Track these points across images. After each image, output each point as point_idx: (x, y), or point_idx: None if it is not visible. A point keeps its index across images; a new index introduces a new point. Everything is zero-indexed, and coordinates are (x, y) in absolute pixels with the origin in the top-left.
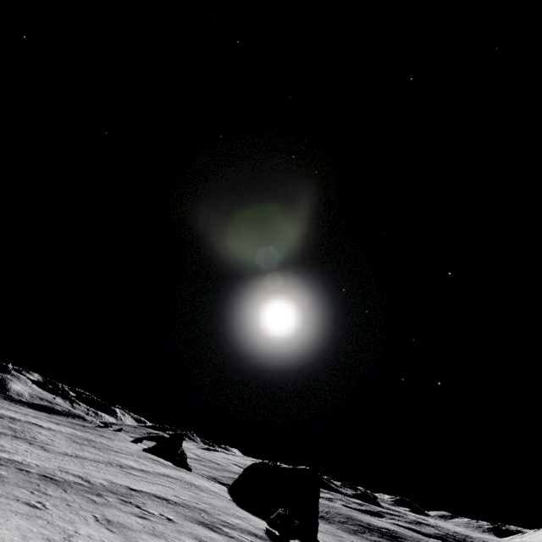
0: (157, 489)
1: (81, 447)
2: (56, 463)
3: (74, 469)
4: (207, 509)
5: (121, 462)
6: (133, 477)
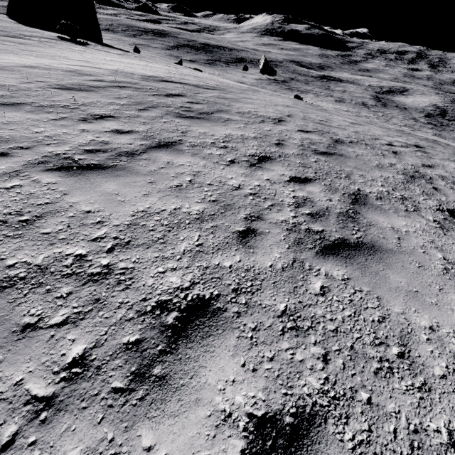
0: None
1: None
2: None
3: None
4: (1, 30)
5: None
6: None
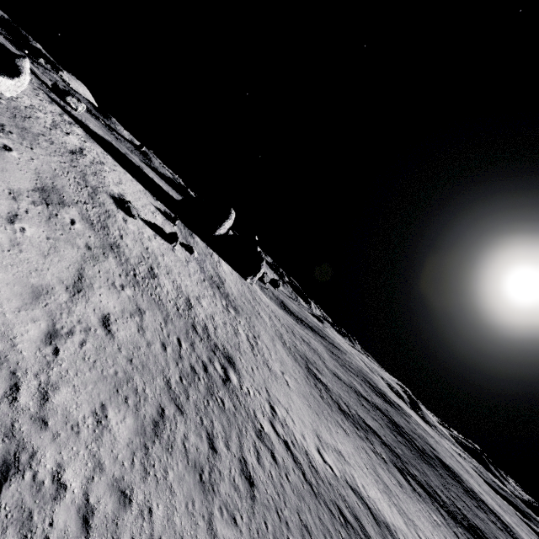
0: None
1: None
2: None
3: None
4: None
5: None
6: None
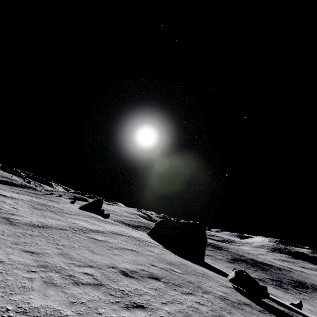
0: (132, 258)
1: (42, 213)
2: (26, 246)
3: (49, 253)
4: (186, 277)
5: (79, 225)
6: (102, 245)
